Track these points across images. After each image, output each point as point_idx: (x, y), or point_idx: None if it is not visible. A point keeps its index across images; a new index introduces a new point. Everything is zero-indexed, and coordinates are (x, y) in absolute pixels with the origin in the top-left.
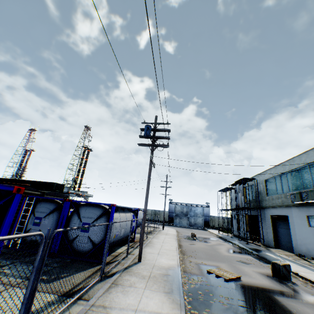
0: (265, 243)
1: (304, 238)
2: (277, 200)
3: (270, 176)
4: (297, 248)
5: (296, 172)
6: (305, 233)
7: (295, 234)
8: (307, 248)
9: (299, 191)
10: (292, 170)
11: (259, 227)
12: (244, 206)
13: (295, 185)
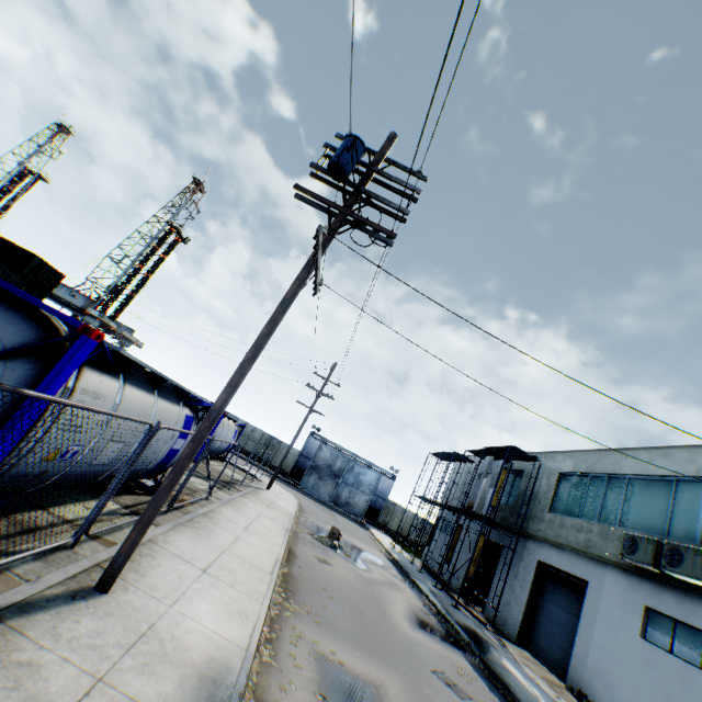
0: (496, 620)
1: (613, 660)
2: (576, 533)
3: (581, 469)
4: (580, 674)
5: (660, 487)
6: (624, 648)
7: (591, 637)
8: (611, 690)
9: (653, 536)
10: (651, 476)
11: (496, 576)
12: (486, 515)
13: (645, 516)
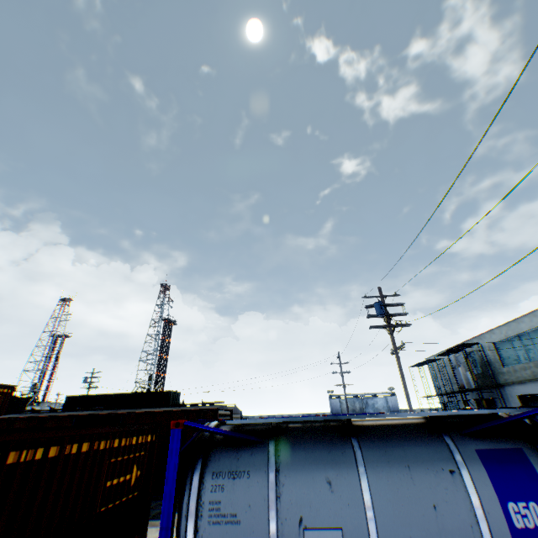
0: None
1: None
2: (524, 371)
3: (501, 337)
4: None
5: None
6: None
7: None
8: None
9: None
10: (535, 327)
11: None
12: (475, 387)
13: None
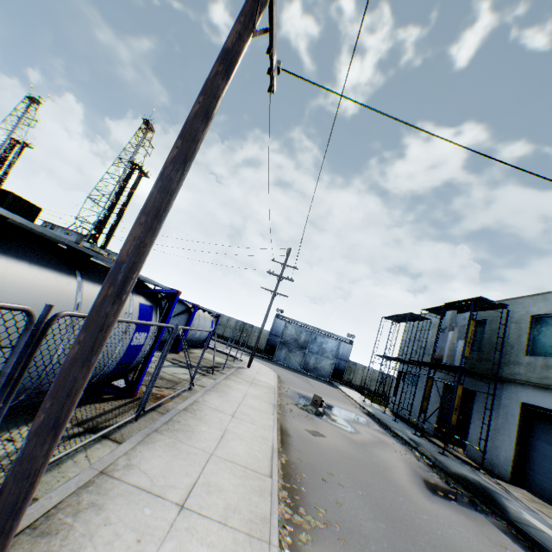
0: (480, 460)
1: None
2: None
3: None
4: None
5: None
6: None
7: None
8: None
9: None
10: None
11: (473, 420)
12: (460, 365)
13: None
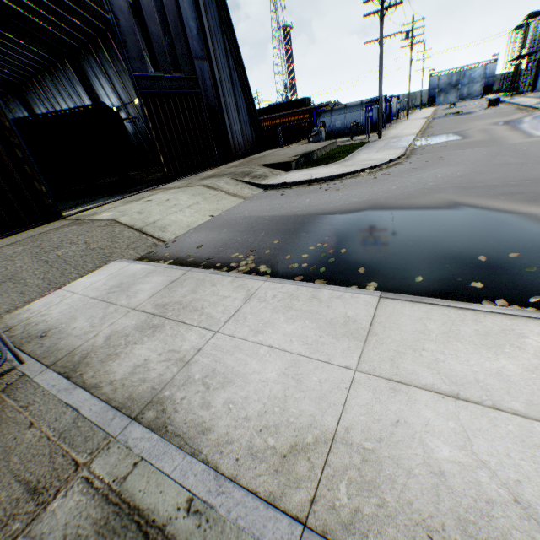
0: (537, 90)
1: None
2: None
3: None
4: None
5: None
6: None
7: None
8: None
9: None
10: None
11: (538, 74)
12: (519, 55)
13: None
